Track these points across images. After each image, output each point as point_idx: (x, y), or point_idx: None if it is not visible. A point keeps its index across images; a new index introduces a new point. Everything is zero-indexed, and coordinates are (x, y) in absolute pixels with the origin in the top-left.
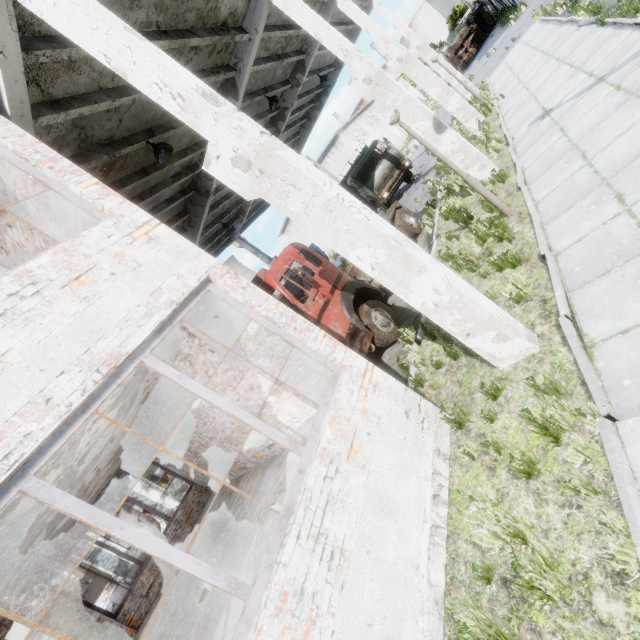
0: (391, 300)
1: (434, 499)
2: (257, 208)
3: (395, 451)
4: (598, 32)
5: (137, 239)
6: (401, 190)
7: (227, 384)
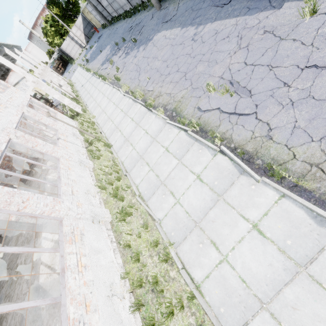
0: None
1: (76, 125)
2: None
3: (69, 120)
4: (87, 73)
5: (17, 90)
6: None
7: (31, 125)
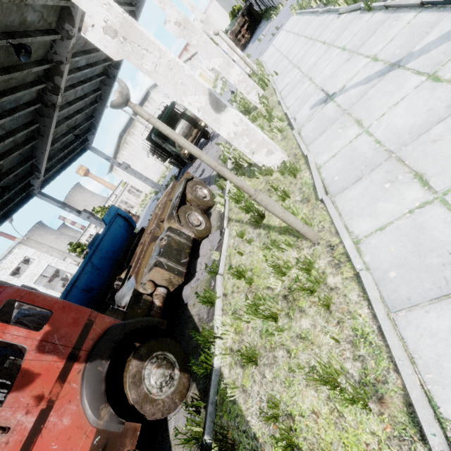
0: (185, 294)
1: None
2: (62, 160)
3: None
4: (365, 17)
5: None
6: (201, 144)
7: None
